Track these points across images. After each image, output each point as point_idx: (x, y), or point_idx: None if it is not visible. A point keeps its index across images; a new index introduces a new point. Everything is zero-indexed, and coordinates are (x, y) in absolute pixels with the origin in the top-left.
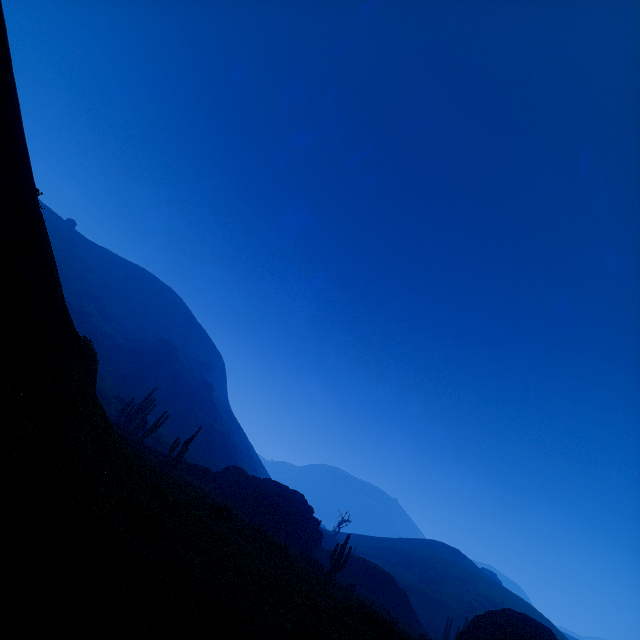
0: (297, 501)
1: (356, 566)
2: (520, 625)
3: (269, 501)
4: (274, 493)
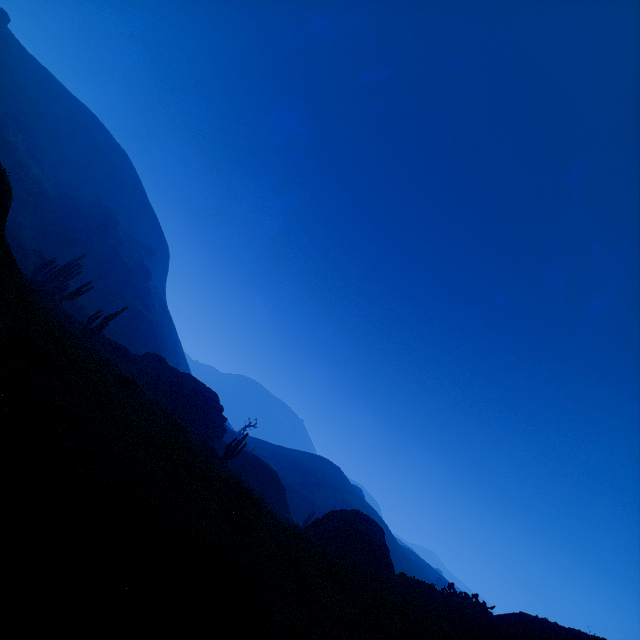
0: (210, 398)
1: (249, 461)
2: (362, 522)
3: (183, 392)
4: (190, 386)
